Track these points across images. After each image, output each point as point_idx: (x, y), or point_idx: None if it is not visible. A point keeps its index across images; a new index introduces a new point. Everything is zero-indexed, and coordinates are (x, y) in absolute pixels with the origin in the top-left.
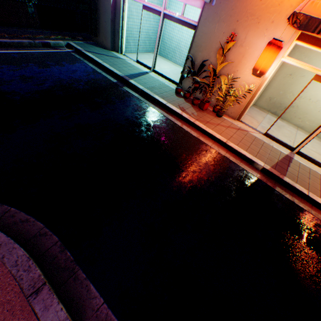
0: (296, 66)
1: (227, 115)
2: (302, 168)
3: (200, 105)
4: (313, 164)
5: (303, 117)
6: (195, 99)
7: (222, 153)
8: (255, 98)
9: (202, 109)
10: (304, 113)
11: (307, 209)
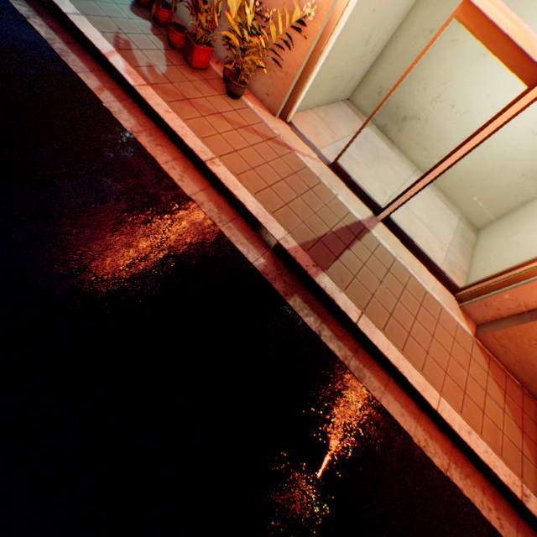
0: (447, 8)
1: (260, 100)
2: (379, 256)
3: (186, 51)
4: (408, 250)
5: (432, 147)
6: (176, 28)
7: (189, 190)
8: (322, 58)
9: (192, 65)
10: (435, 139)
11: (344, 357)
